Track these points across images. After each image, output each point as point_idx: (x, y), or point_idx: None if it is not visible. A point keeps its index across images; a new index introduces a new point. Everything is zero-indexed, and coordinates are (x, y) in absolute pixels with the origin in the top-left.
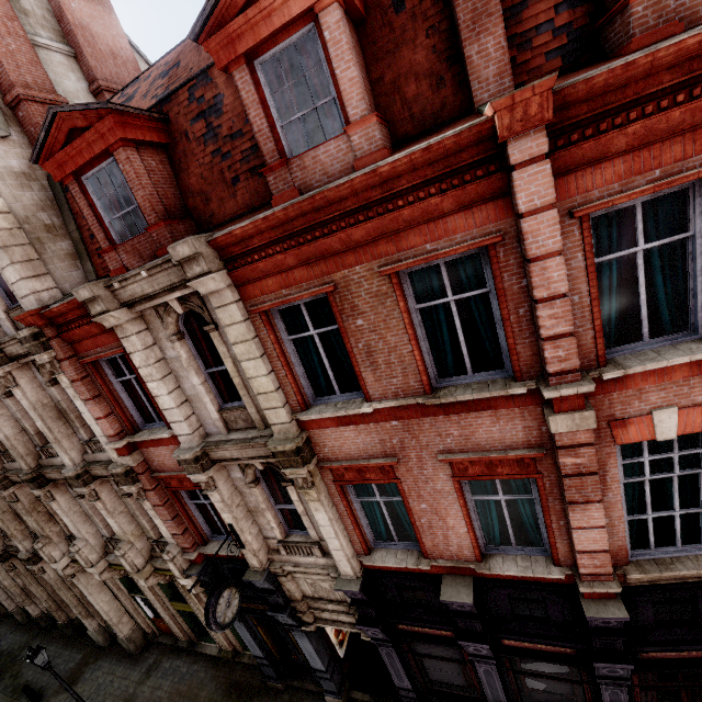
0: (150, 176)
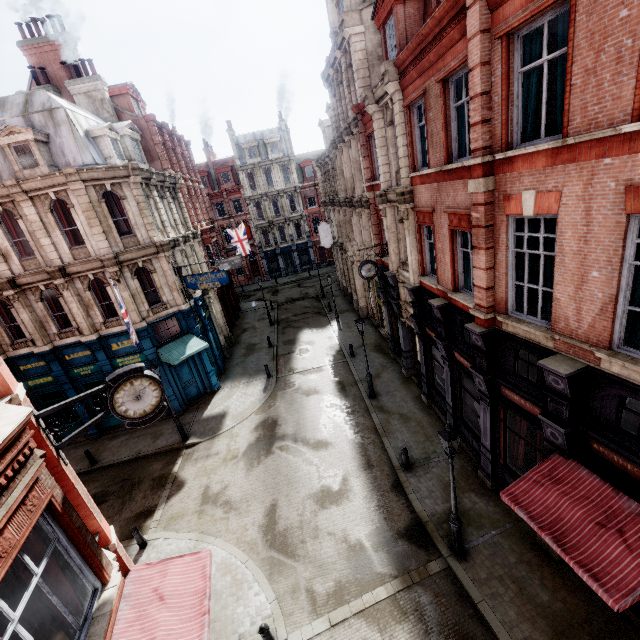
0: (407, 21)
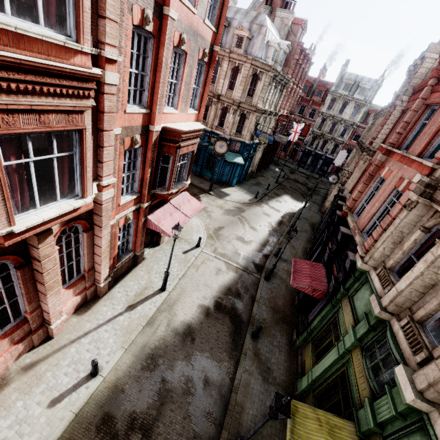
0: None
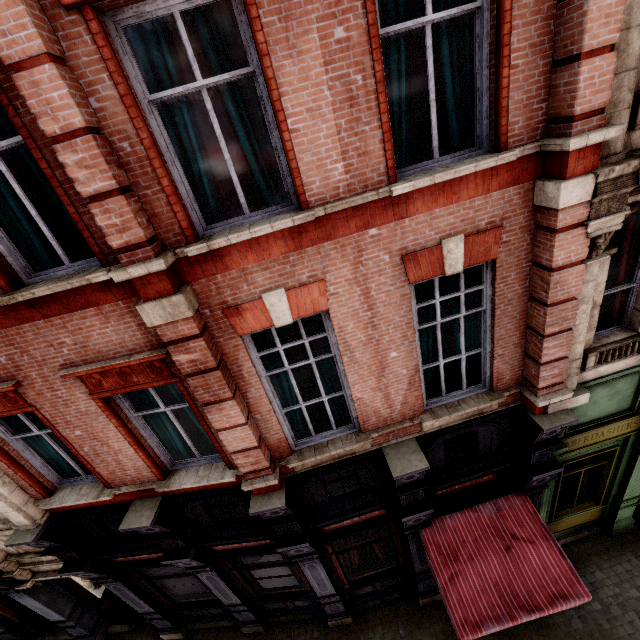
0: None
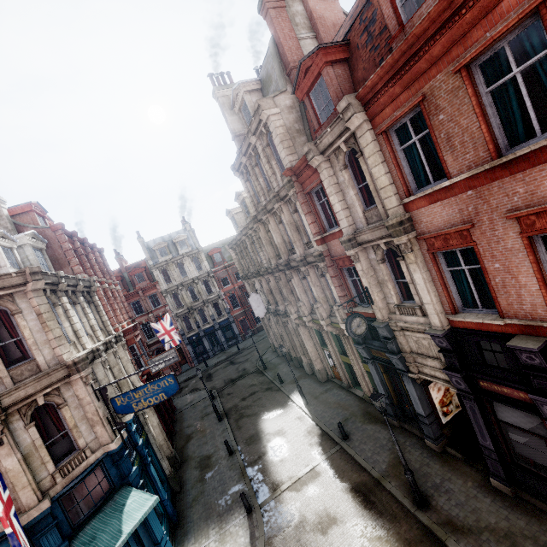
0: (337, 79)
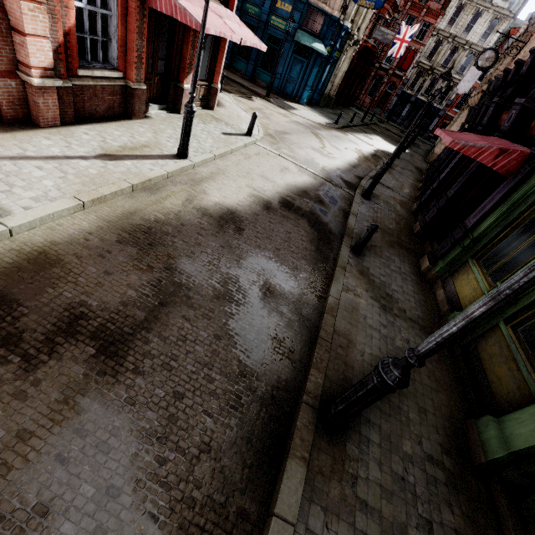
0: None
